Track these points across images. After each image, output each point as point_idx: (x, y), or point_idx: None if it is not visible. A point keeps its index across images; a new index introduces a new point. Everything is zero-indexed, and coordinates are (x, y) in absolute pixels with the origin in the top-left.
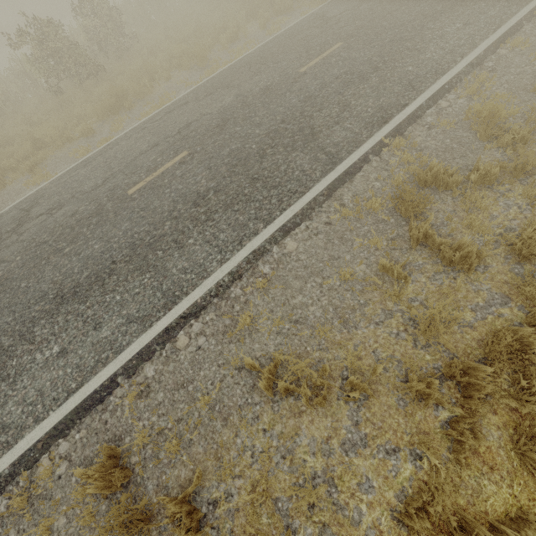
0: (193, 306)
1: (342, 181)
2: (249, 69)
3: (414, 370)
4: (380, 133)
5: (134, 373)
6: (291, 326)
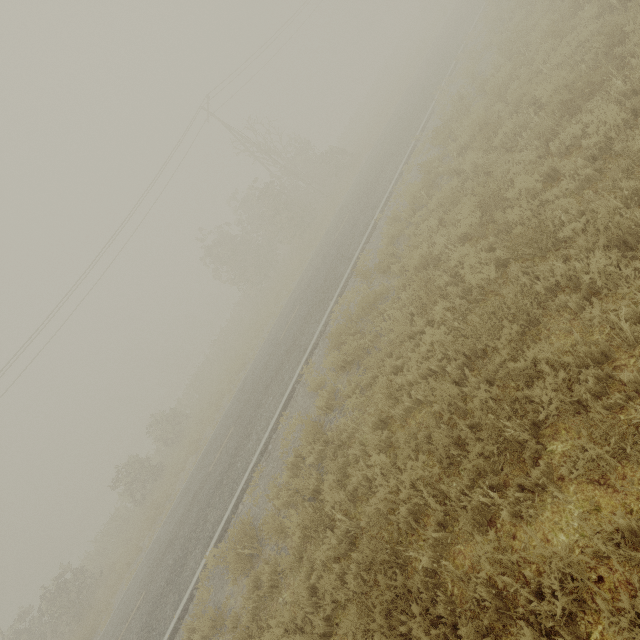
0: None
1: (176, 629)
2: (201, 462)
3: None
4: (203, 561)
5: None
6: None
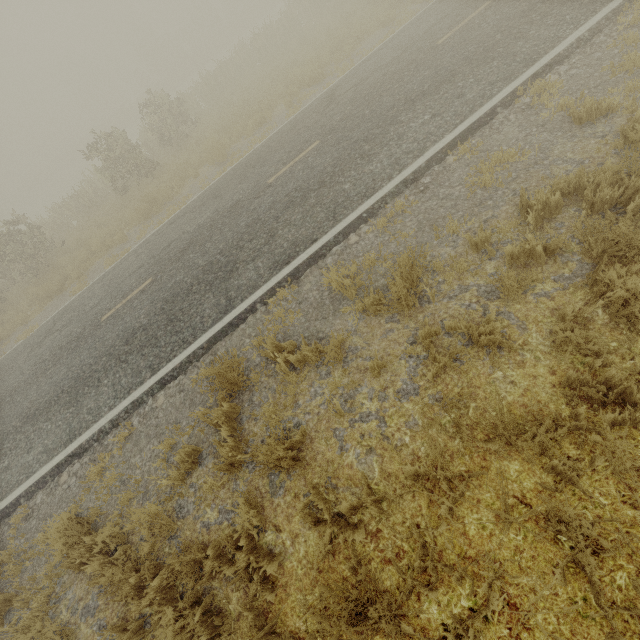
0: (79, 448)
1: (224, 333)
2: (242, 172)
3: (144, 560)
4: (276, 278)
5: (32, 497)
6: (117, 485)
